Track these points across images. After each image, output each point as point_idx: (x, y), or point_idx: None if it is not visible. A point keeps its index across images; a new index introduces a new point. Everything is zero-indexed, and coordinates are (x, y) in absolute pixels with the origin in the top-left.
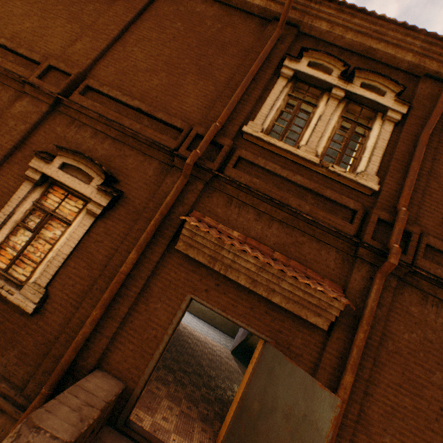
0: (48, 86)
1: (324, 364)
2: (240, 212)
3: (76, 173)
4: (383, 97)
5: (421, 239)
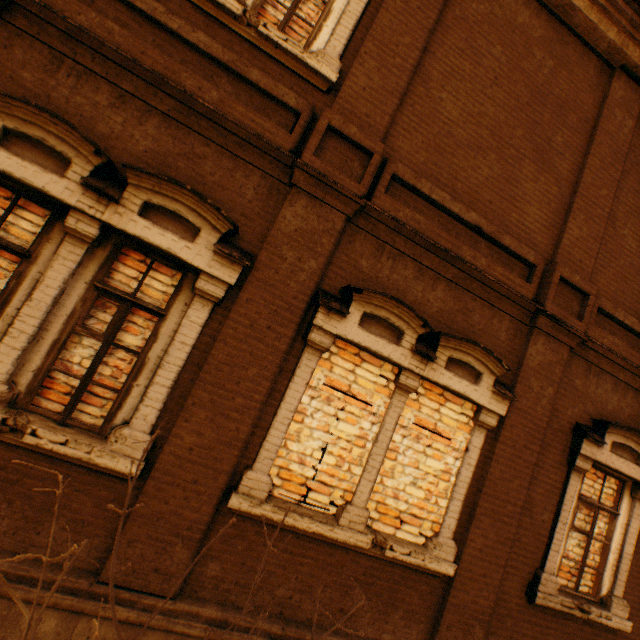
0: (571, 320)
1: None
2: None
3: (619, 450)
4: None
5: None
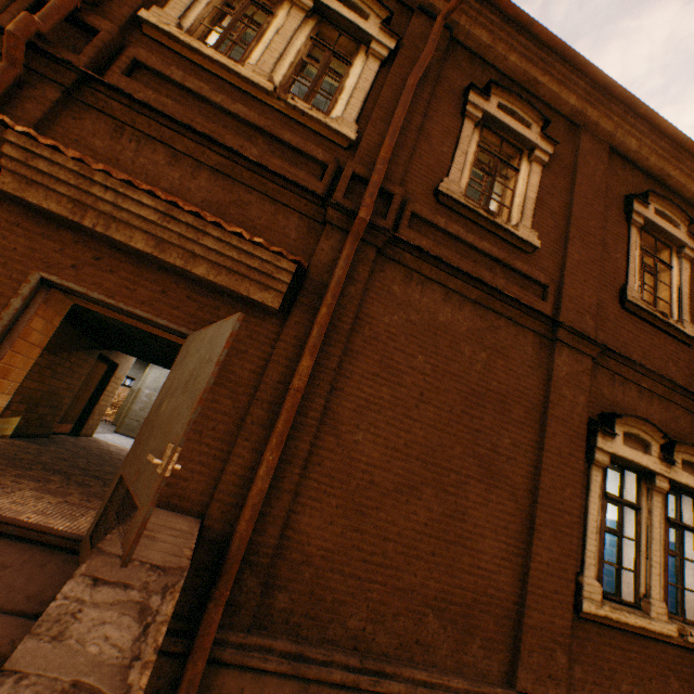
0: None
1: (278, 356)
2: (141, 149)
3: None
4: (367, 22)
5: (406, 206)
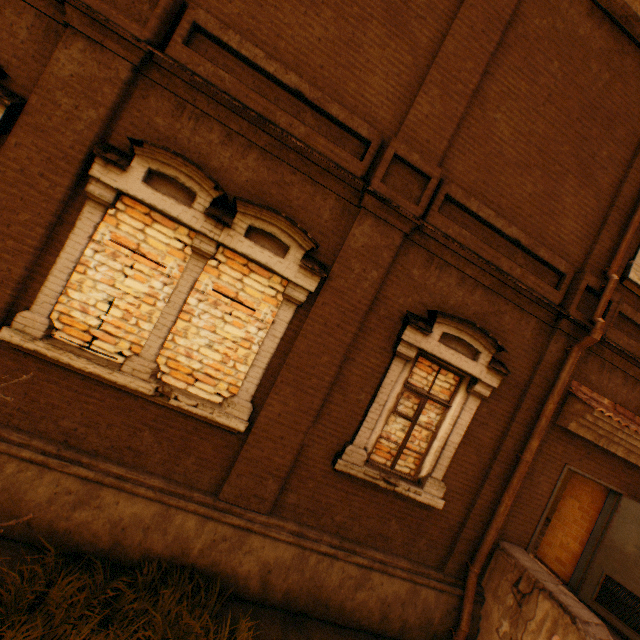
0: (403, 202)
1: None
2: (610, 377)
3: (454, 344)
4: None
5: None
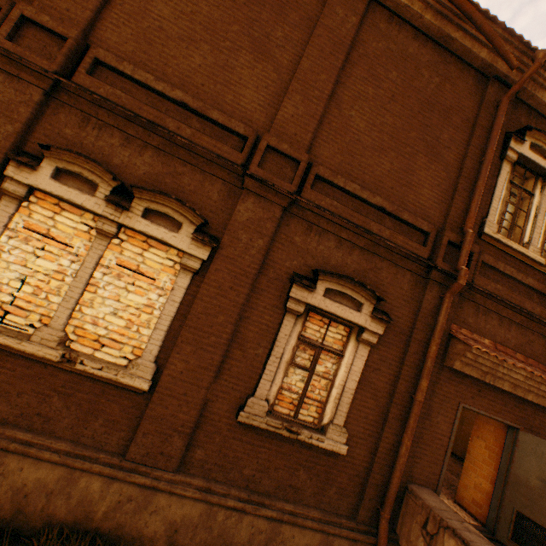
0: (278, 182)
1: None
2: (486, 319)
3: (339, 298)
4: None
5: None
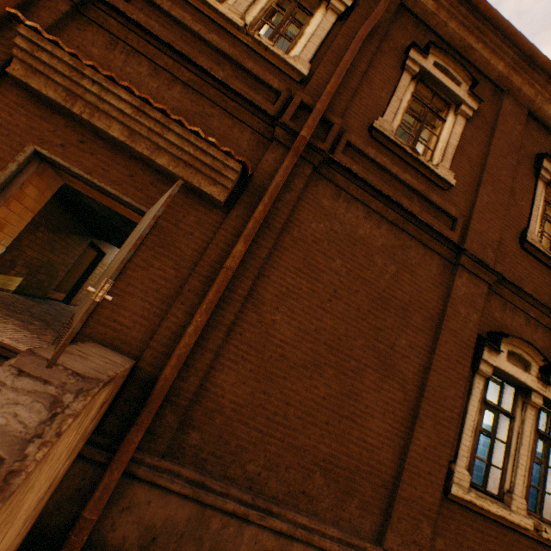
0: None
1: (218, 241)
2: (129, 61)
3: None
4: None
5: (343, 135)
